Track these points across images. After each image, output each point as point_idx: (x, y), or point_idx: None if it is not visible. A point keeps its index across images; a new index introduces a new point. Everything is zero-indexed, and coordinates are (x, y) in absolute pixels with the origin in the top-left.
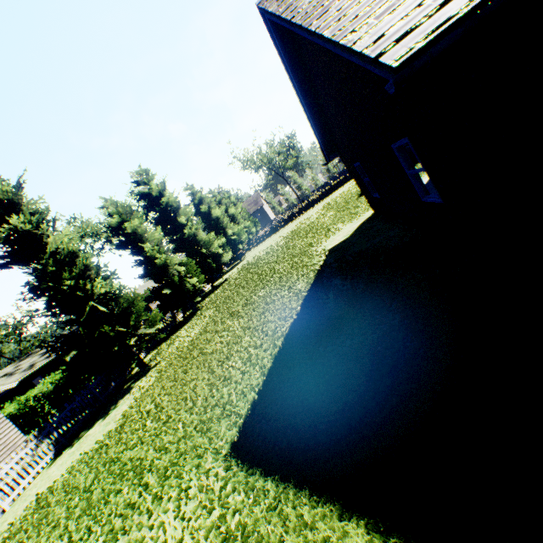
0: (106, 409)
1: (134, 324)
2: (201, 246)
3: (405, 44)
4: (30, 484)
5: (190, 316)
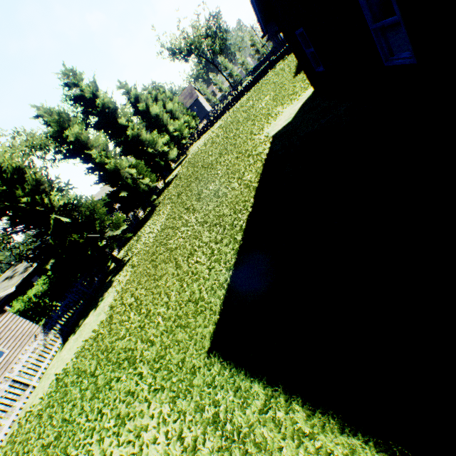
0: (95, 301)
1: (100, 229)
2: (147, 146)
3: None
4: (49, 364)
5: (150, 213)
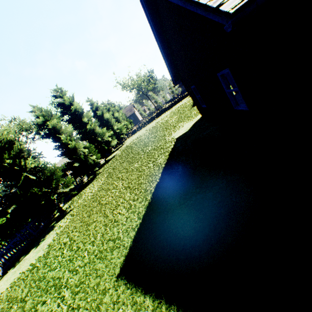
0: (38, 241)
1: (55, 186)
2: (98, 136)
3: None
4: None
5: (92, 179)
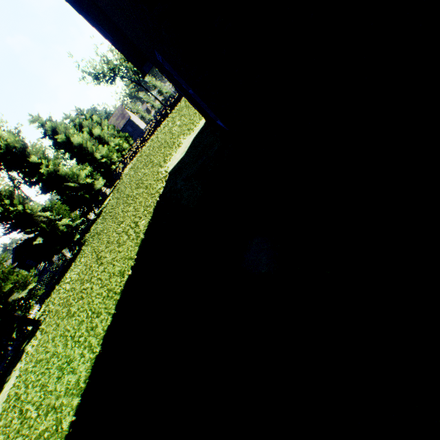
0: (4, 380)
1: (0, 295)
2: (67, 181)
3: None
4: None
5: (77, 254)
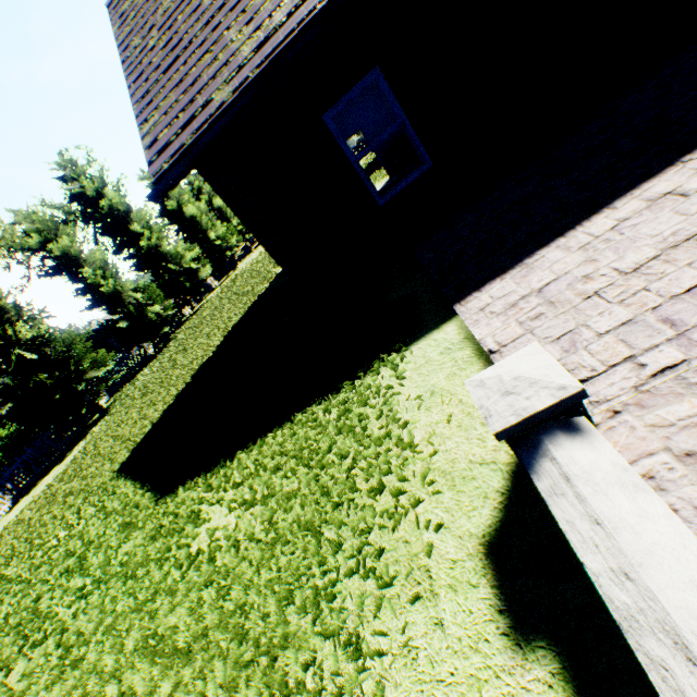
0: (63, 457)
1: (78, 369)
2: (169, 261)
3: (162, 160)
4: None
5: (160, 350)
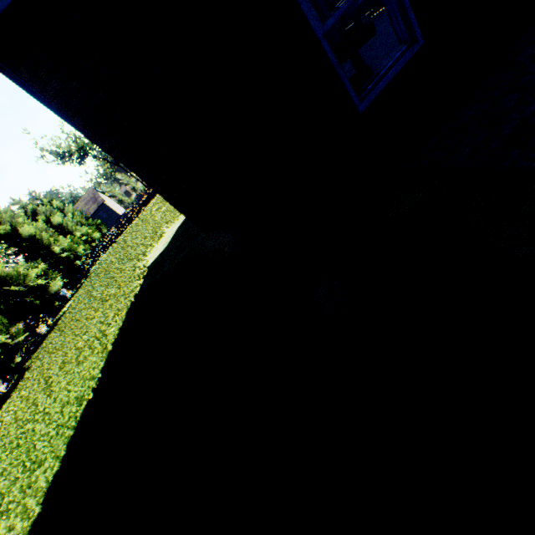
0: None
1: None
2: (9, 284)
3: None
4: None
5: (15, 385)
